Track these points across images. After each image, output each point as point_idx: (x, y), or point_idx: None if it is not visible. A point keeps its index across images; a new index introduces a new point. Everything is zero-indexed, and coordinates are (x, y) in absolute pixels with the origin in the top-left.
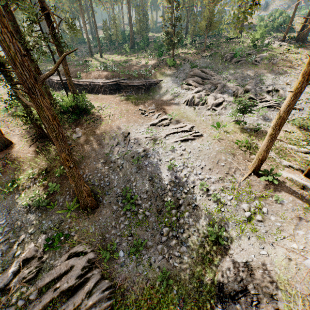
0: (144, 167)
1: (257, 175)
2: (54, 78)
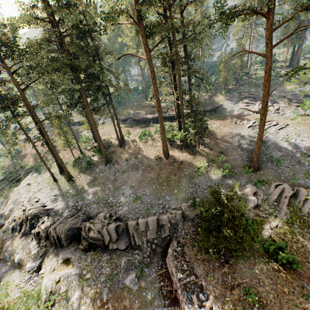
0: (268, 146)
1: None
2: (149, 116)
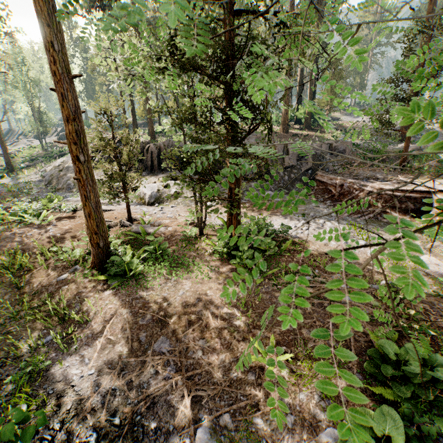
0: None
1: None
2: None
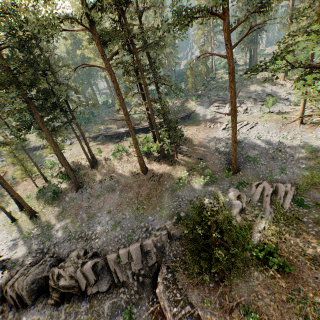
0: (243, 146)
1: (303, 124)
2: (121, 130)
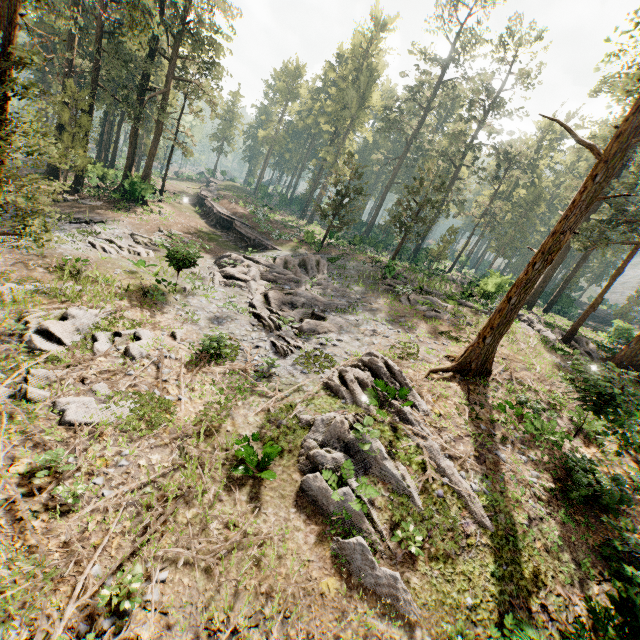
0: None
1: None
2: (203, 192)
